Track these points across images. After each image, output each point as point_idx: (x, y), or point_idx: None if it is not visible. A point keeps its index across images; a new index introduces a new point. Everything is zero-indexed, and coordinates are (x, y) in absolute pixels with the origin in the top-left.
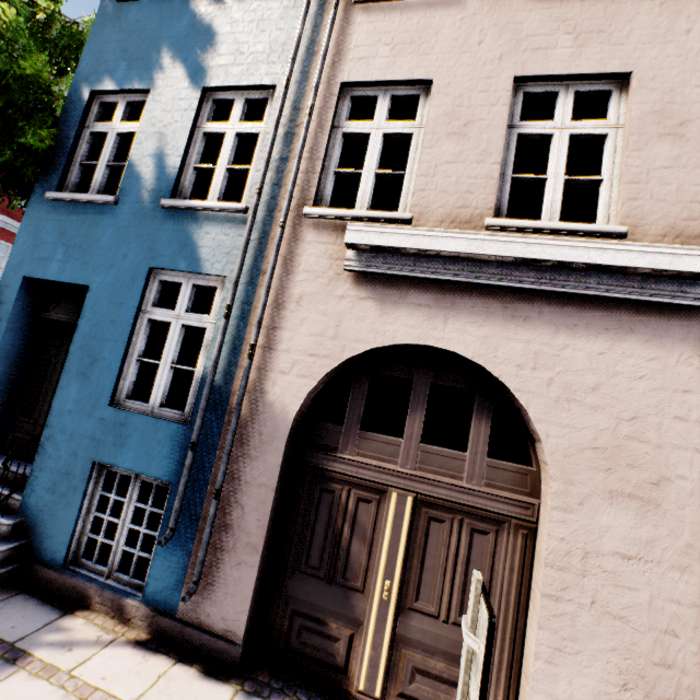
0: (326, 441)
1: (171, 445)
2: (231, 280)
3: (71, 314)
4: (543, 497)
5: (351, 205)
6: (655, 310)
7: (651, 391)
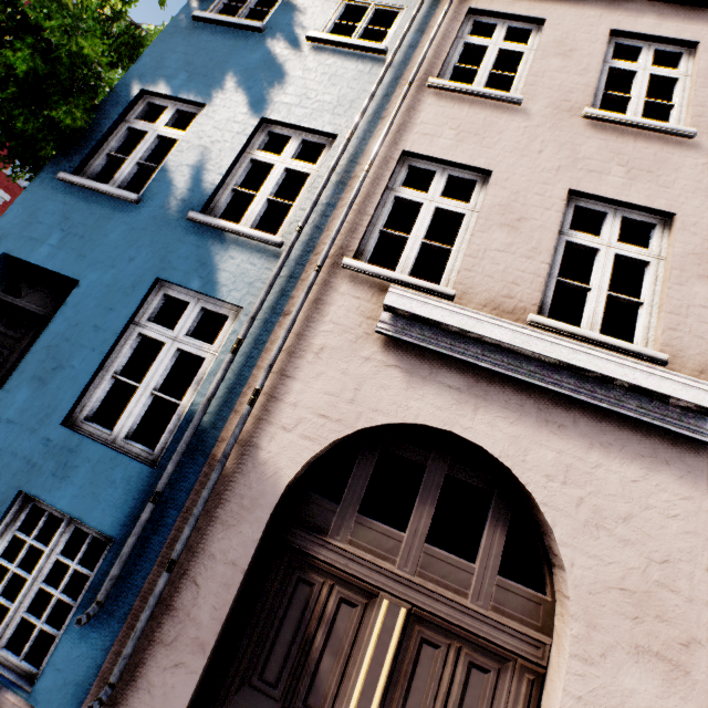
0: (316, 519)
1: (126, 489)
2: (247, 313)
3: (46, 306)
4: (556, 636)
5: (373, 263)
6: (691, 445)
7: (684, 533)
